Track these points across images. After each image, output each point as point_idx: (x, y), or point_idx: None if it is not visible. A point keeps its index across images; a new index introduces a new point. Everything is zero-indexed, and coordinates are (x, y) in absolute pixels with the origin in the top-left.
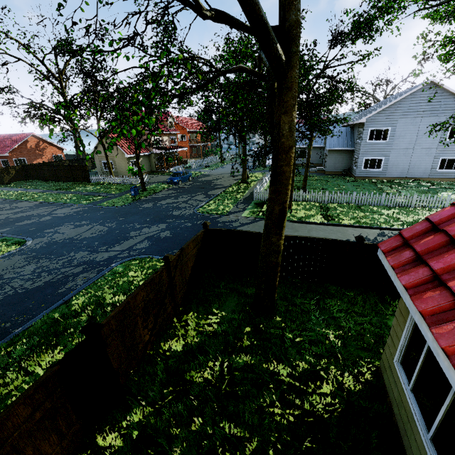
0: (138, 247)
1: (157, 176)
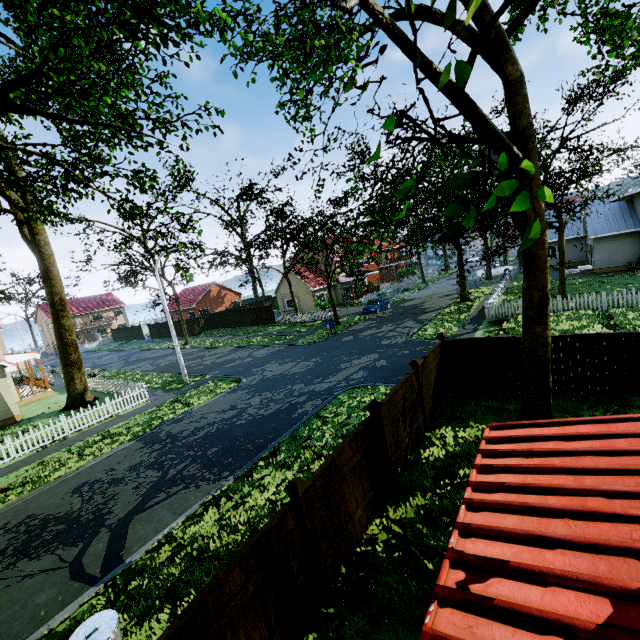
0: (355, 376)
1: (346, 309)
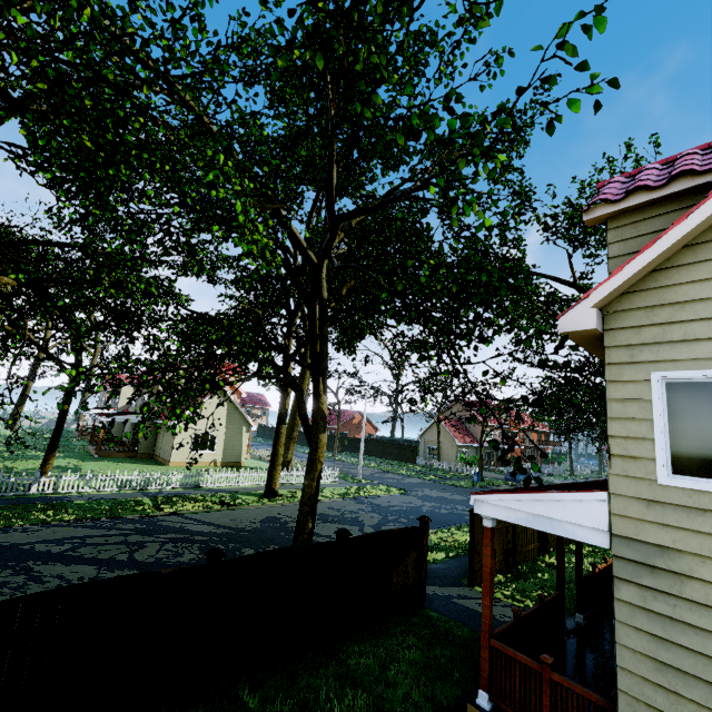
0: None
1: (486, 472)
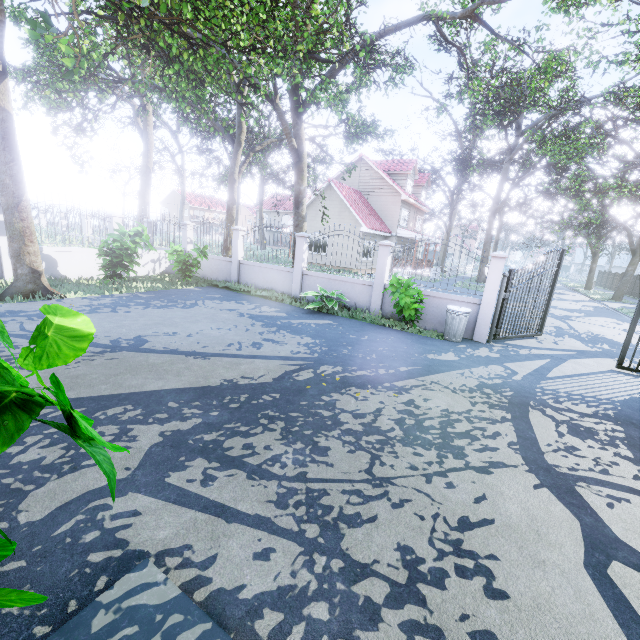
0: None
1: None
